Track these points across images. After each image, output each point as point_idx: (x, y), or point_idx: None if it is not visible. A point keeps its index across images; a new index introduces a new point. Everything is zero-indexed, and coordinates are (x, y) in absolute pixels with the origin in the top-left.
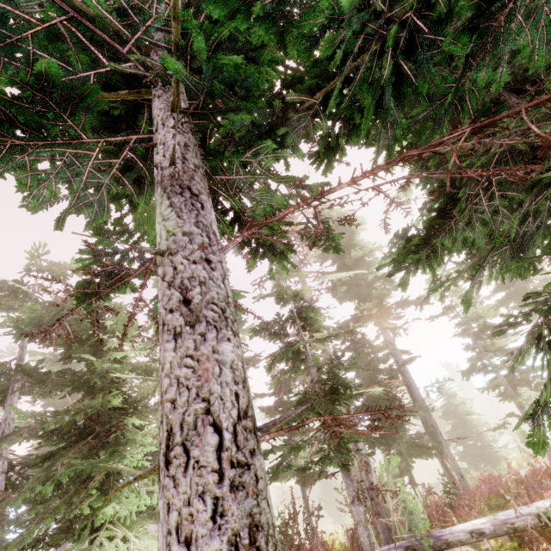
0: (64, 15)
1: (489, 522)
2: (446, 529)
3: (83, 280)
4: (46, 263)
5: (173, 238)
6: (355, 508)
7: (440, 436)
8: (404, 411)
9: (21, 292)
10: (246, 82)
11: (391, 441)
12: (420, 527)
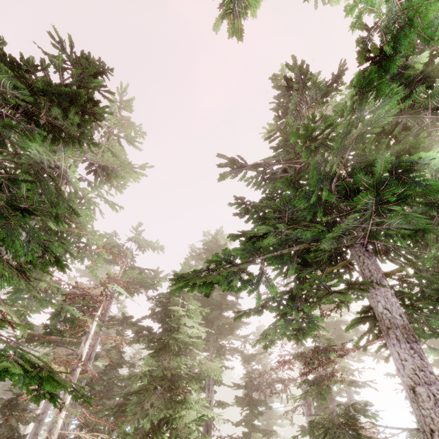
0: (365, 232)
1: None
2: None
3: (253, 308)
4: (143, 239)
5: (425, 373)
6: None
7: None
8: None
9: (121, 252)
10: (434, 283)
11: None
12: None
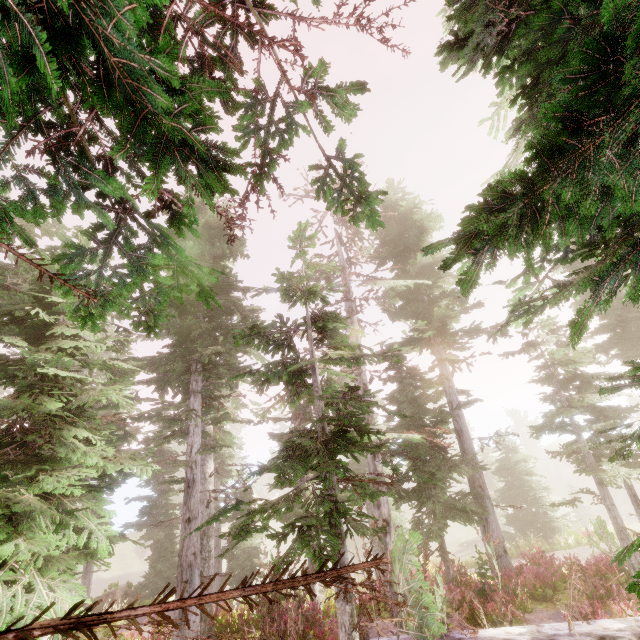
0: None
1: (530, 633)
2: (469, 632)
3: None
4: None
5: None
6: (339, 604)
7: (487, 500)
8: (447, 464)
9: None
10: None
11: (424, 497)
12: (433, 629)
